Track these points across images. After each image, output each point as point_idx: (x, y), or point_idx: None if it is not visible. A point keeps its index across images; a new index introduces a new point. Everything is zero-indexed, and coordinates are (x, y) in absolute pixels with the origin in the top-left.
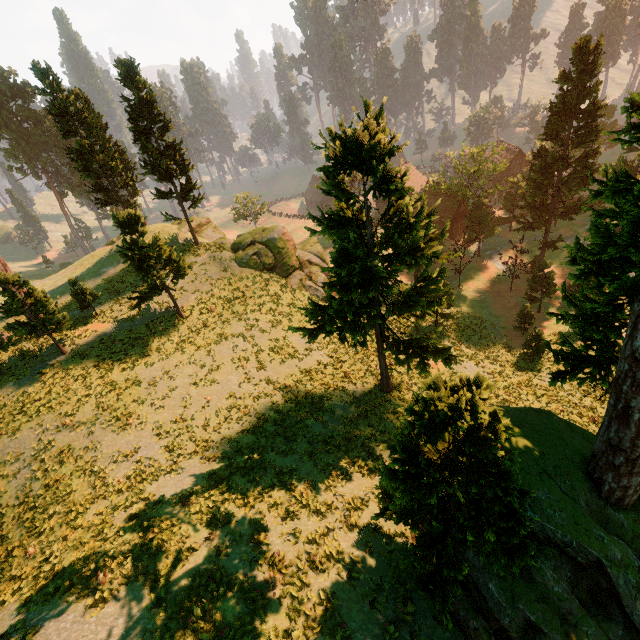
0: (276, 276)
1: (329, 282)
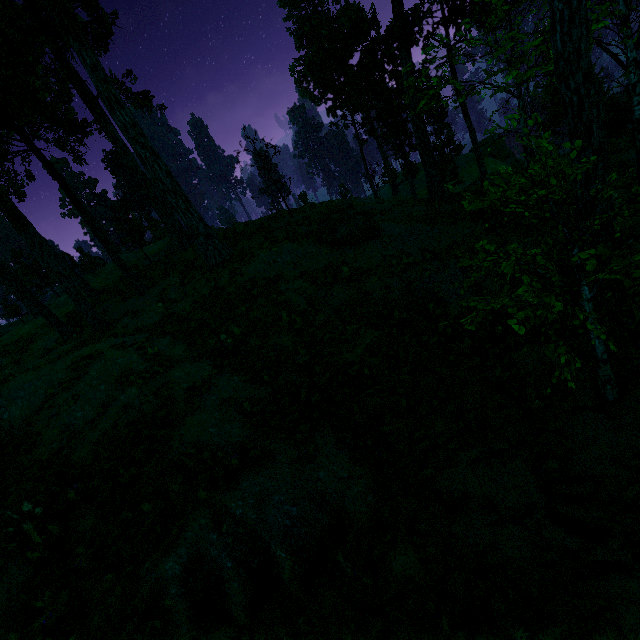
0: (497, 160)
1: (547, 108)
